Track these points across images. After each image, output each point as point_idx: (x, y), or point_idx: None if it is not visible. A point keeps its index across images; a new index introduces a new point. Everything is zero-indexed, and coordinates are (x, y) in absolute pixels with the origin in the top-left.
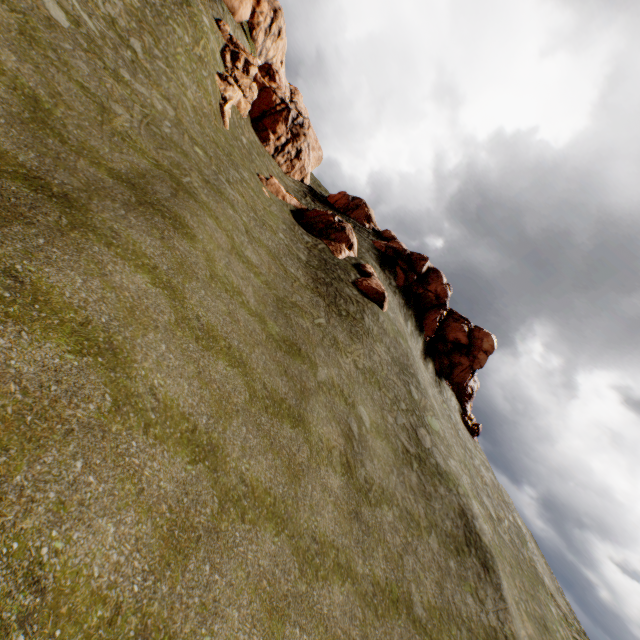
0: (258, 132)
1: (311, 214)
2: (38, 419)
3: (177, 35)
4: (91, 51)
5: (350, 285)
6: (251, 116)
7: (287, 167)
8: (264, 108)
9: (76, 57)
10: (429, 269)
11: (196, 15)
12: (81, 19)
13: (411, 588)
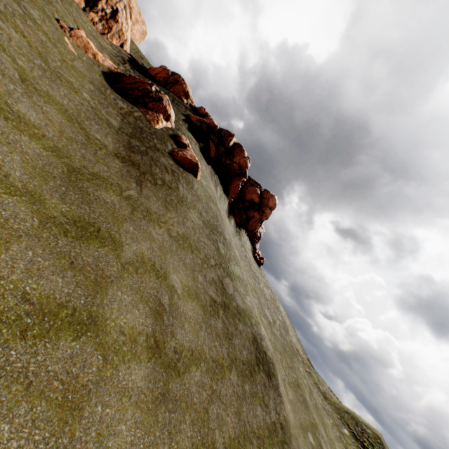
0: None
1: (128, 80)
2: None
3: None
4: None
5: (166, 155)
6: None
7: (103, 27)
8: None
9: None
10: (235, 144)
11: None
12: None
13: (215, 436)
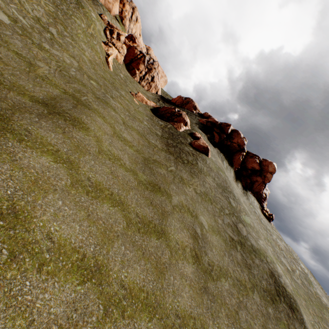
0: (129, 71)
1: (162, 109)
2: None
3: (77, 24)
4: (24, 35)
5: (187, 145)
6: (125, 63)
7: (147, 87)
8: (131, 57)
9: (14, 38)
10: (232, 130)
11: (87, 12)
12: (18, 19)
13: None
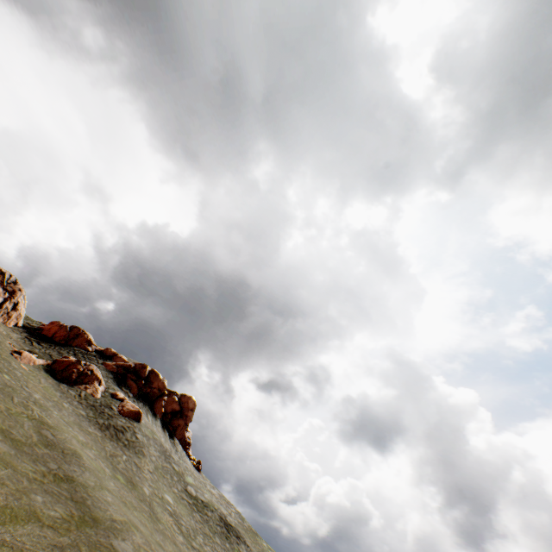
0: None
1: (59, 366)
2: (153, 551)
3: None
4: None
5: (119, 416)
6: None
7: (4, 319)
8: None
9: None
10: (149, 371)
11: None
12: None
13: None
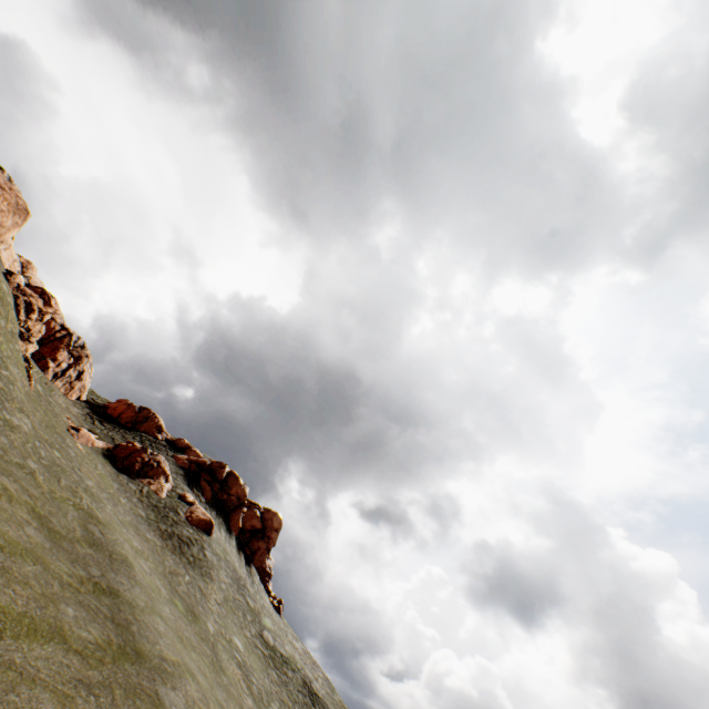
0: (35, 361)
1: (121, 452)
2: None
3: None
4: None
5: (185, 524)
6: None
7: (66, 389)
8: (42, 335)
9: None
10: (228, 473)
11: (2, 288)
12: None
13: None
